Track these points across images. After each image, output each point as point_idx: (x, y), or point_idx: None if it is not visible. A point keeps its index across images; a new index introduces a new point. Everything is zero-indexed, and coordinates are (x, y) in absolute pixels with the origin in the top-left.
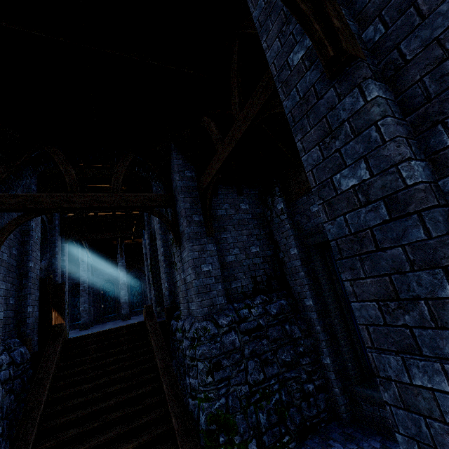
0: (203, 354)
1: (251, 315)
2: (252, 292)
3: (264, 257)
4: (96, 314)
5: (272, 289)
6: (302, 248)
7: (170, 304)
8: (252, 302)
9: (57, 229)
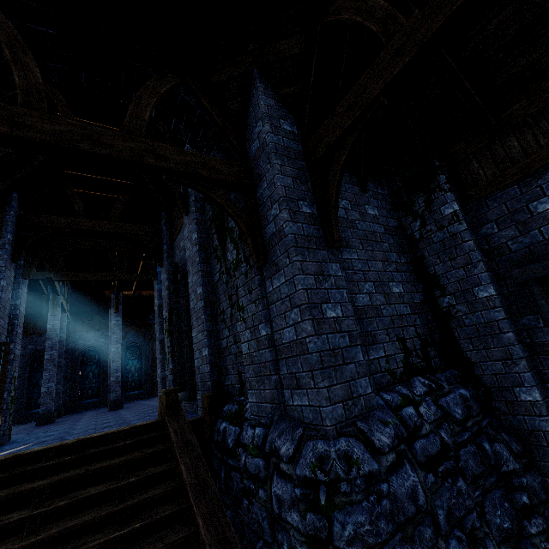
0: (357, 537)
1: (422, 420)
2: (403, 369)
3: (411, 304)
4: (68, 398)
5: (432, 365)
6: (498, 287)
7: (211, 388)
8: (410, 391)
9: (9, 249)
